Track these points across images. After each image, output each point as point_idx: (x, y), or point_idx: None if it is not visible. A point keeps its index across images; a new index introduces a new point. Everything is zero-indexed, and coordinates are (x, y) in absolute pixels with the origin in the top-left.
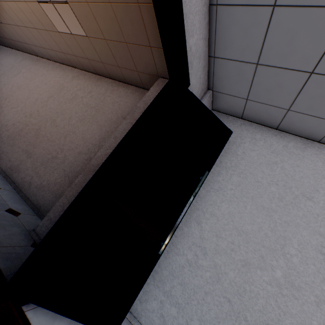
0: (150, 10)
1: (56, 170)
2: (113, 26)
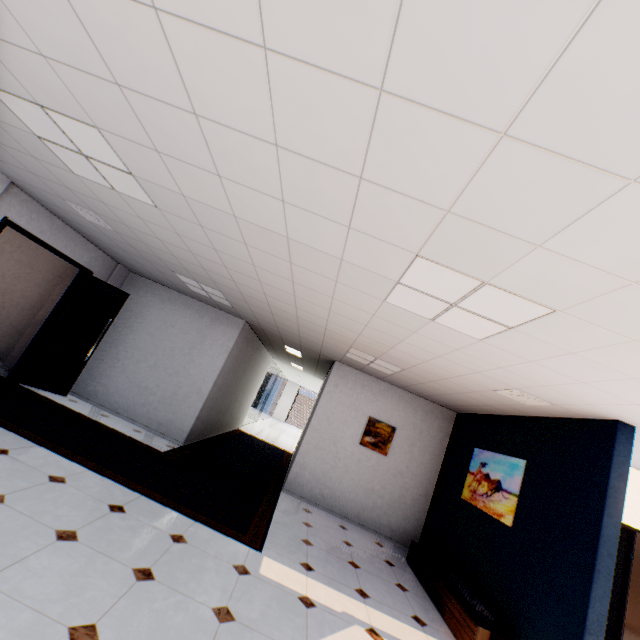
0: None
1: (4, 325)
2: None
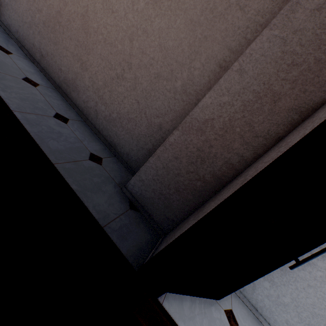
0: None
1: (126, 99)
2: None
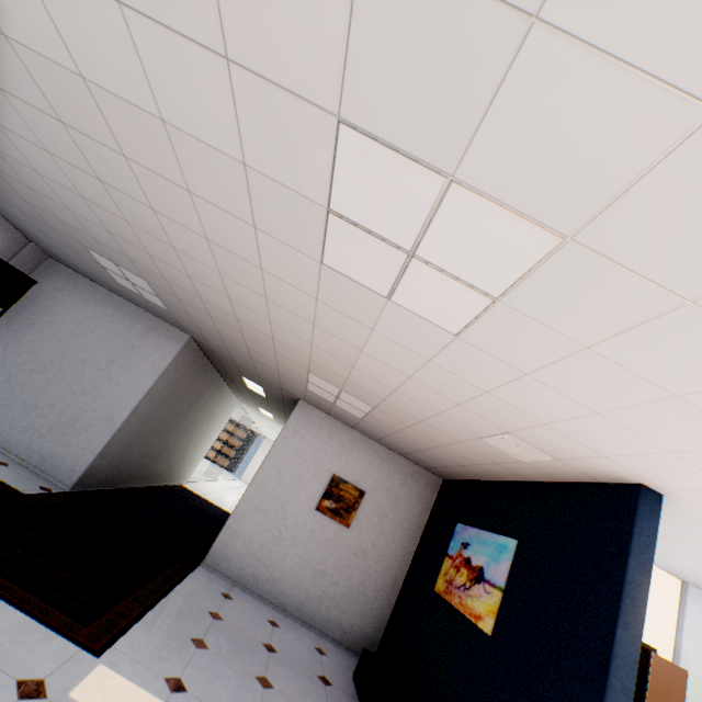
0: None
1: None
2: None
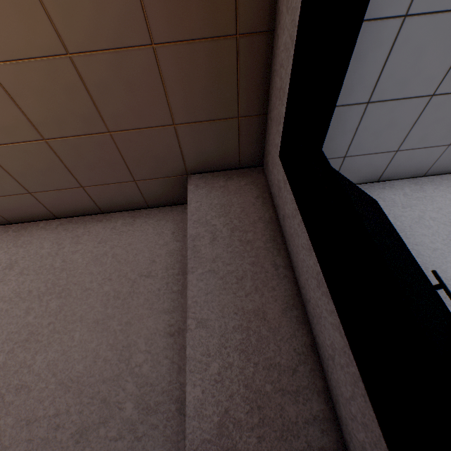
0: (183, 54)
1: None
2: (73, 105)
